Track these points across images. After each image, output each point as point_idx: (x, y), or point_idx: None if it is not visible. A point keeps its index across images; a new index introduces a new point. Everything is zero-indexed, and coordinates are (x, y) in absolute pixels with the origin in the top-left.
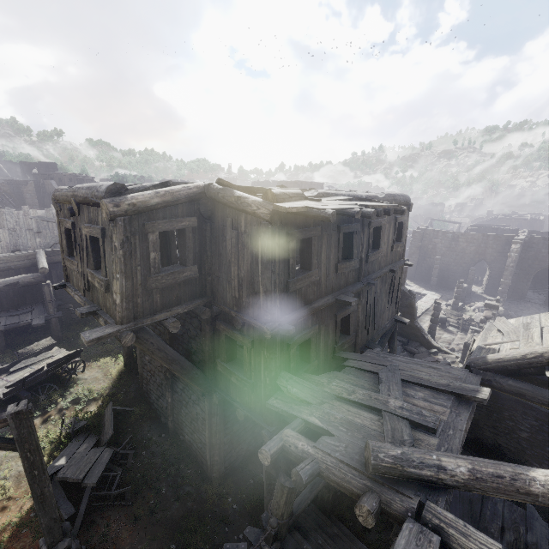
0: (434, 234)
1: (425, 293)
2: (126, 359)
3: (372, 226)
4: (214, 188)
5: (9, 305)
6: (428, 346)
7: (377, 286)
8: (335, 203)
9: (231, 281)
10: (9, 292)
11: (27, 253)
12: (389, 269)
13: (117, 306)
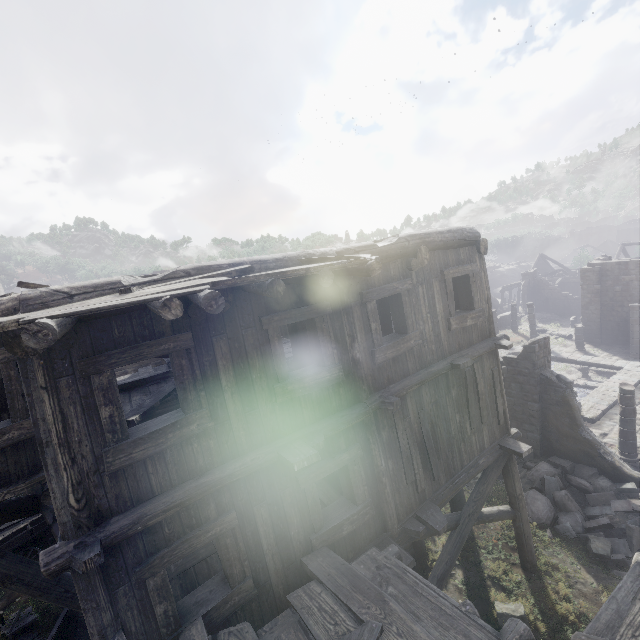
0: (620, 268)
1: (621, 366)
2: None
3: (371, 299)
4: None
5: None
6: (615, 475)
7: (421, 398)
8: (157, 290)
9: None
10: None
11: None
12: (450, 364)
13: None
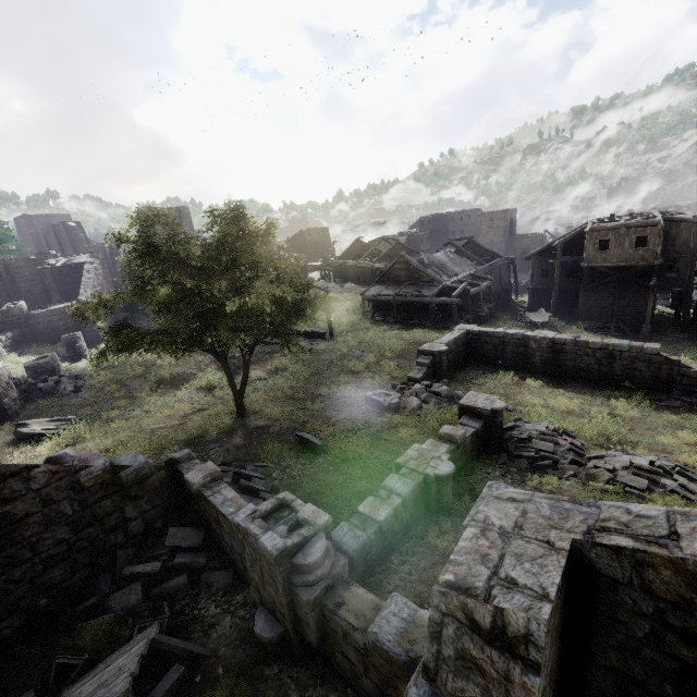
0: None
1: None
2: (554, 313)
3: None
4: (665, 217)
5: (463, 304)
6: None
7: None
8: None
9: (674, 246)
10: (463, 297)
11: (467, 274)
12: None
13: (658, 254)
